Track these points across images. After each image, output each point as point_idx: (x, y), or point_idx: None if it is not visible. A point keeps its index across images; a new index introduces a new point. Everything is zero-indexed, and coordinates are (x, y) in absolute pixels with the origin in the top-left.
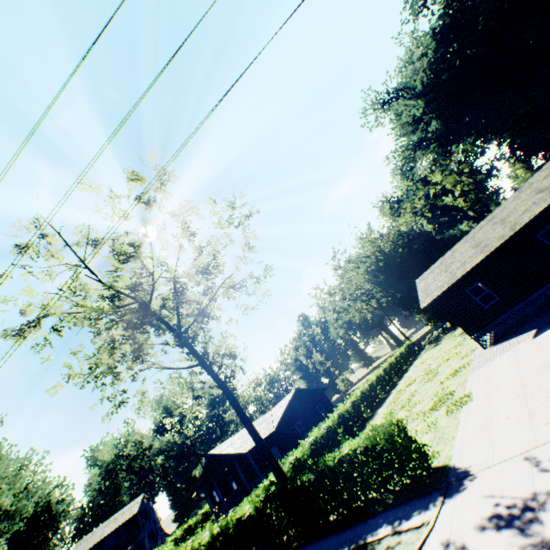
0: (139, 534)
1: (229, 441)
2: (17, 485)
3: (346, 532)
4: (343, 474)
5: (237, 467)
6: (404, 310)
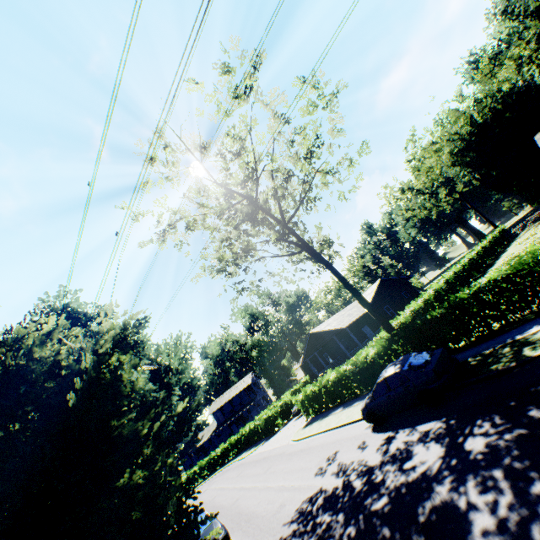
0: (256, 396)
1: (325, 323)
2: (178, 353)
3: (485, 344)
4: (478, 304)
5: (337, 340)
6: (497, 193)
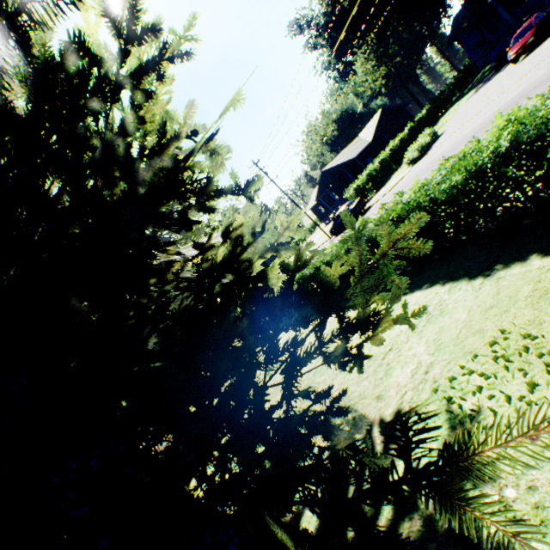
0: None
1: None
2: None
3: None
4: None
5: None
6: None
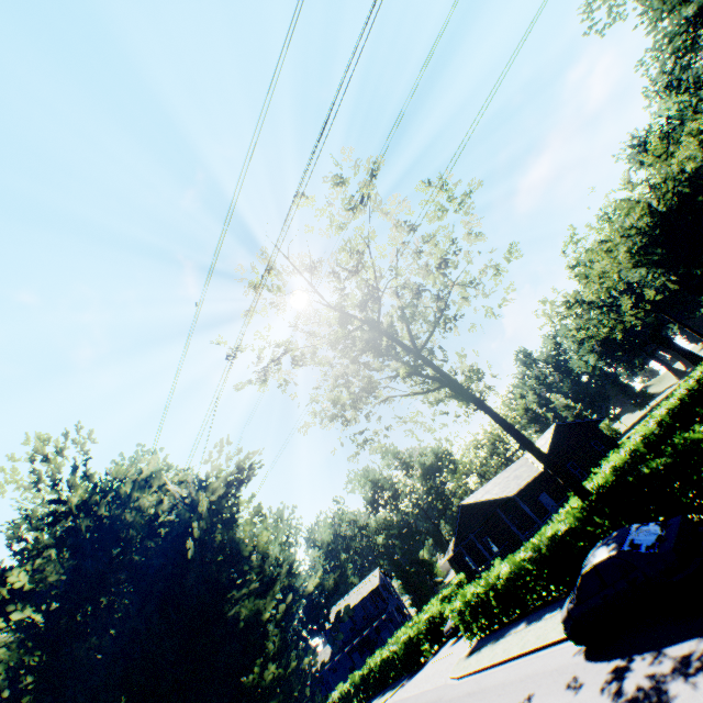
0: (386, 606)
1: (482, 490)
2: (279, 535)
3: None
4: None
5: (502, 515)
6: None
